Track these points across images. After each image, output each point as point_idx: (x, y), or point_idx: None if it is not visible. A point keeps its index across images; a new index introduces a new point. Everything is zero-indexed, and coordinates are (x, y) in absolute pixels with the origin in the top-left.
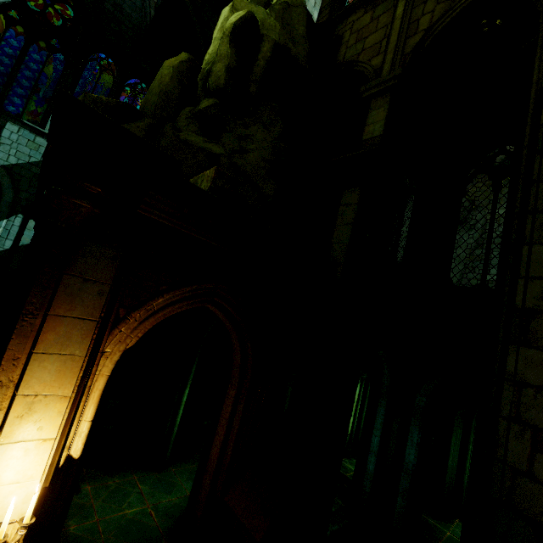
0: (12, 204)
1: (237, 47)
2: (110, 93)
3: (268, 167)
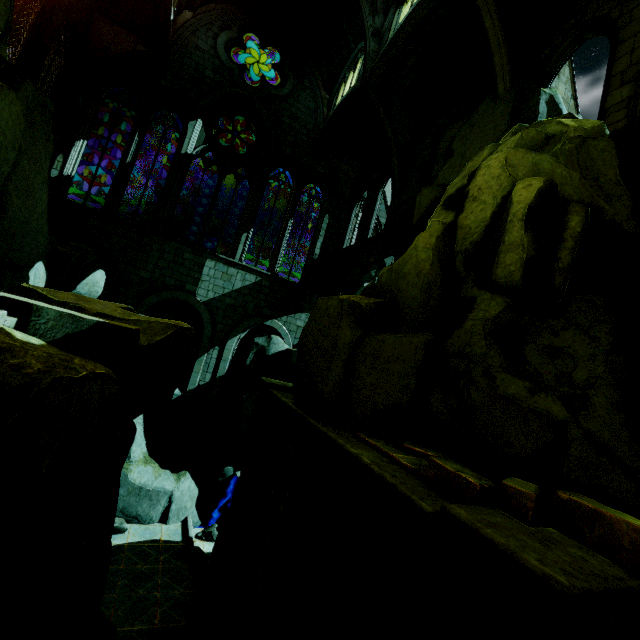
0: (210, 338)
1: (533, 230)
2: (288, 206)
3: (624, 419)
